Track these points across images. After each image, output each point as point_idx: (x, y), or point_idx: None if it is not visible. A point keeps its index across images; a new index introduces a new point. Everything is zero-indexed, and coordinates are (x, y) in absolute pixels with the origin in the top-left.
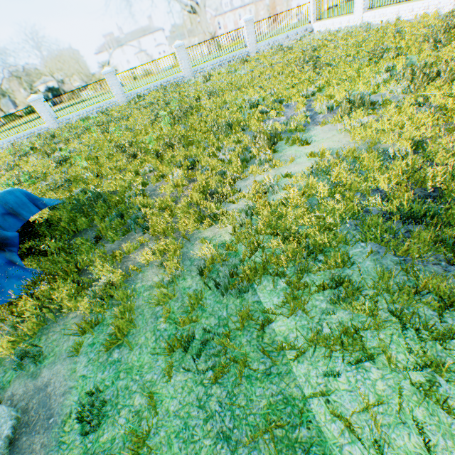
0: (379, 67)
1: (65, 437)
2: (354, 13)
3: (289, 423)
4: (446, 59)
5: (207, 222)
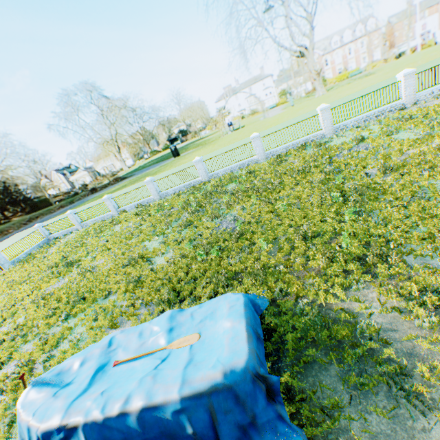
0: None
1: None
2: None
3: None
4: None
5: None
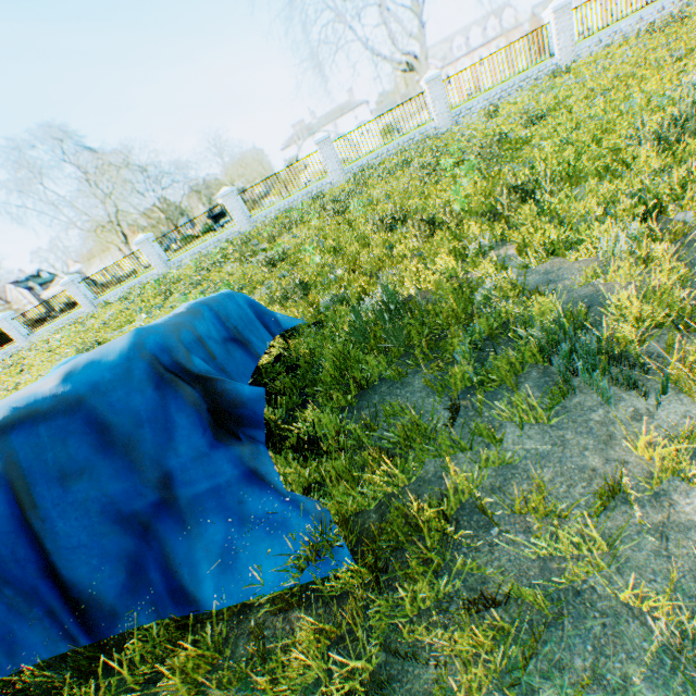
0: None
1: None
2: None
3: None
4: None
5: None
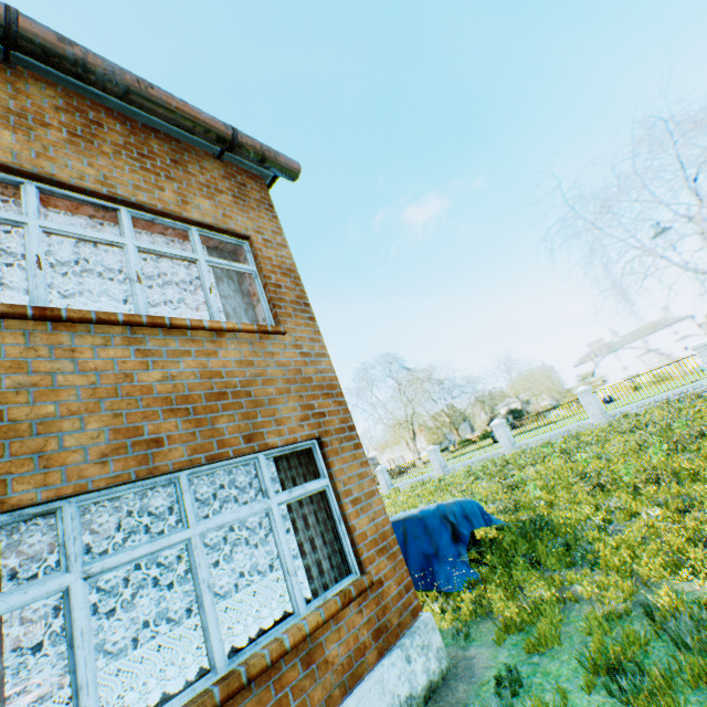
0: None
1: (481, 692)
2: None
3: None
4: None
5: (681, 570)
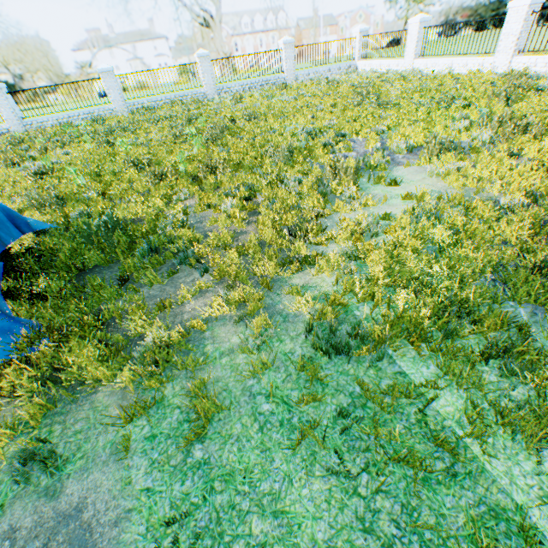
0: (451, 114)
1: None
2: (405, 57)
3: (512, 547)
4: (525, 115)
5: (296, 266)
